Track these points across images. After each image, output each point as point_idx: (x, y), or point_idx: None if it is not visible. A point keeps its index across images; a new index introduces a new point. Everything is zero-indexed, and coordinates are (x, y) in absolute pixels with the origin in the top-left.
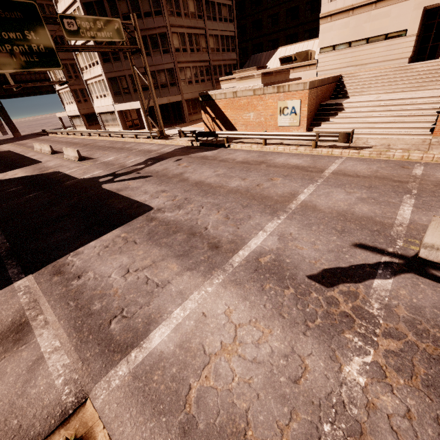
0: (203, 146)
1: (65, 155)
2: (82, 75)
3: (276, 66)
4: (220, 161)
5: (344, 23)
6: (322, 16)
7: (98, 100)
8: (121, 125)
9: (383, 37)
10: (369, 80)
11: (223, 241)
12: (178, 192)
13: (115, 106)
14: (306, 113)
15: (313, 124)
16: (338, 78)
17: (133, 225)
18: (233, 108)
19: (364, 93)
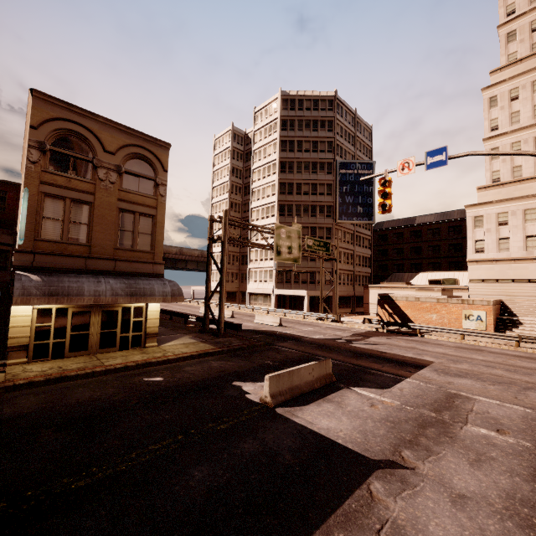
0: (391, 333)
1: (257, 319)
2: (249, 264)
3: (419, 284)
4: (435, 344)
5: (489, 267)
6: (469, 260)
7: (255, 283)
8: (274, 305)
9: (527, 281)
10: (531, 307)
11: (531, 381)
12: (436, 356)
13: (275, 290)
14: (492, 322)
15: (498, 331)
16: (500, 301)
17: (436, 367)
18: (414, 309)
19: (531, 315)
